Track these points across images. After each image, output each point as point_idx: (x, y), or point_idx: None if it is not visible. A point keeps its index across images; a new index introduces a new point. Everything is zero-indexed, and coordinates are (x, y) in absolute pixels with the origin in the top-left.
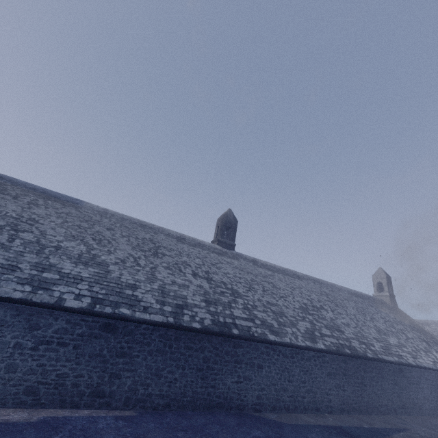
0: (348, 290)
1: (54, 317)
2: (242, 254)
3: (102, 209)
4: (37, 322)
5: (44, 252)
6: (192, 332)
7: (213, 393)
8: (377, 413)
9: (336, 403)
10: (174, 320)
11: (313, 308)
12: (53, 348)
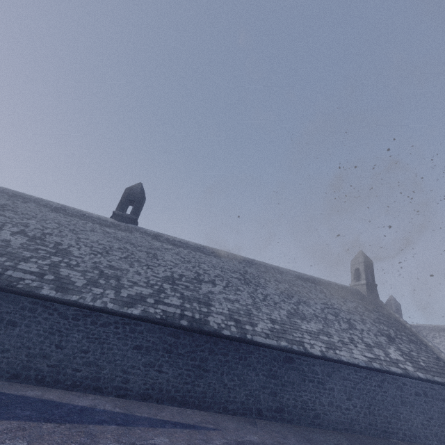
0: (299, 275)
1: None
2: (142, 228)
3: None
4: None
5: None
6: None
7: None
8: (219, 410)
9: (138, 386)
10: None
11: (190, 280)
12: None
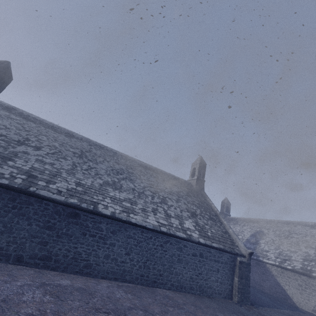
0: (144, 164)
1: None
2: None
3: None
4: None
5: None
6: None
7: None
8: None
9: None
10: None
11: (10, 140)
12: None
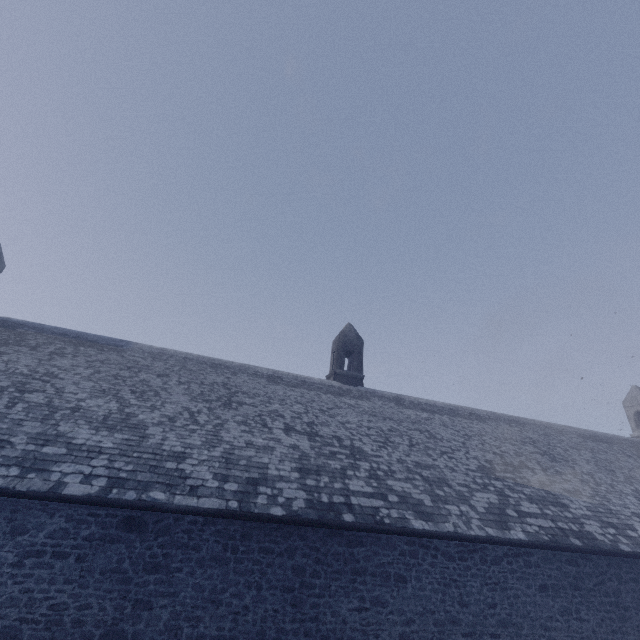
0: (578, 431)
1: (48, 513)
2: (376, 391)
3: (156, 350)
4: (23, 522)
5: (53, 418)
6: (272, 523)
7: (316, 632)
8: None
9: None
10: (239, 505)
11: (504, 467)
12: (45, 561)
